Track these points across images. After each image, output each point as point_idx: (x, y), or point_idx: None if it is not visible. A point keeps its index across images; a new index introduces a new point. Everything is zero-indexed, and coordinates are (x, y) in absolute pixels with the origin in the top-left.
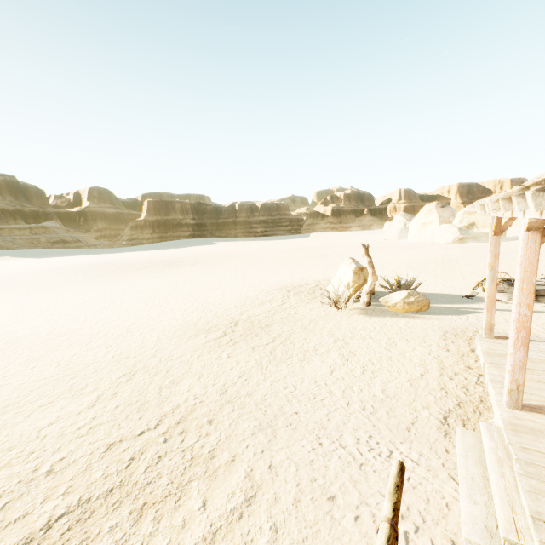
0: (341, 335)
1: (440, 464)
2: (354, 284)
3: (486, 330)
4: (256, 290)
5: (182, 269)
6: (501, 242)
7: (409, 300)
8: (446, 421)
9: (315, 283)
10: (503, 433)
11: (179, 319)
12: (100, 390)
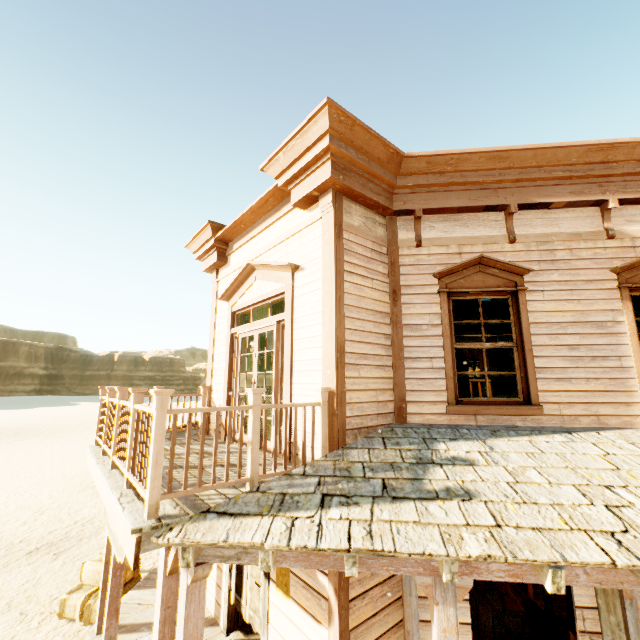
0: None
1: None
2: None
3: None
4: None
5: (40, 440)
6: None
7: None
8: None
9: None
10: None
11: (63, 483)
12: (23, 519)
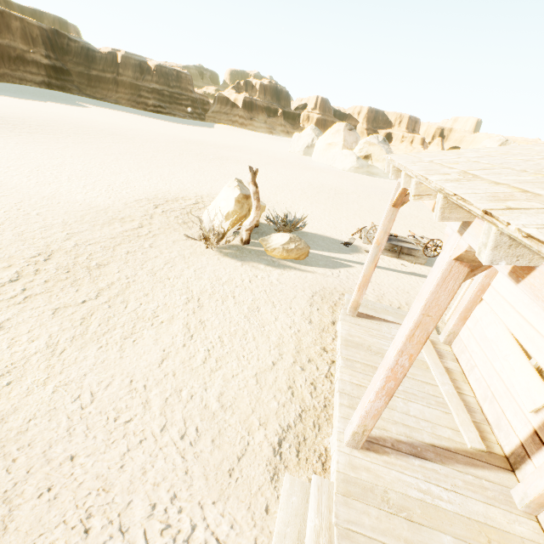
0: (199, 290)
1: (252, 541)
2: (235, 215)
3: (352, 308)
4: (110, 198)
5: (5, 137)
6: (385, 179)
7: (289, 246)
8: (281, 447)
9: (195, 200)
10: (334, 498)
11: None
12: None
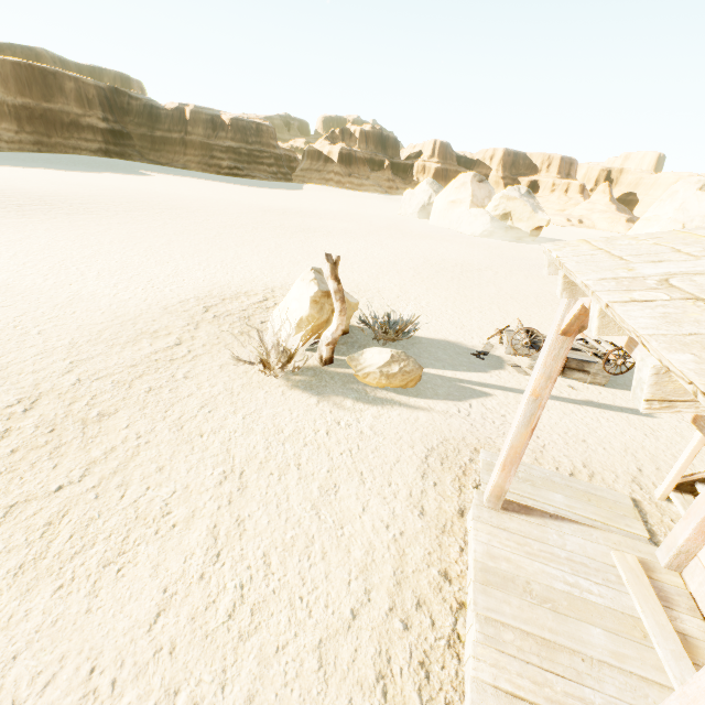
0: (245, 455)
1: None
2: (311, 322)
3: (492, 497)
4: (146, 300)
5: (35, 222)
6: (532, 245)
7: (390, 369)
8: None
9: (263, 295)
10: None
11: None
12: None
